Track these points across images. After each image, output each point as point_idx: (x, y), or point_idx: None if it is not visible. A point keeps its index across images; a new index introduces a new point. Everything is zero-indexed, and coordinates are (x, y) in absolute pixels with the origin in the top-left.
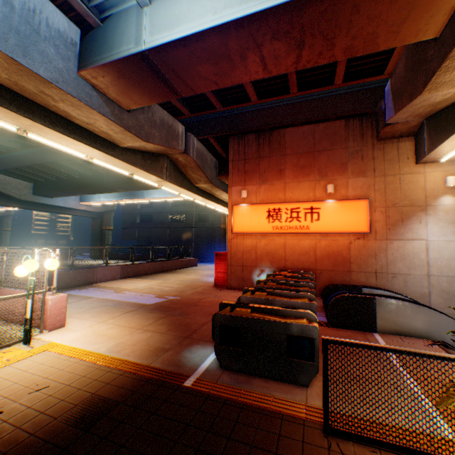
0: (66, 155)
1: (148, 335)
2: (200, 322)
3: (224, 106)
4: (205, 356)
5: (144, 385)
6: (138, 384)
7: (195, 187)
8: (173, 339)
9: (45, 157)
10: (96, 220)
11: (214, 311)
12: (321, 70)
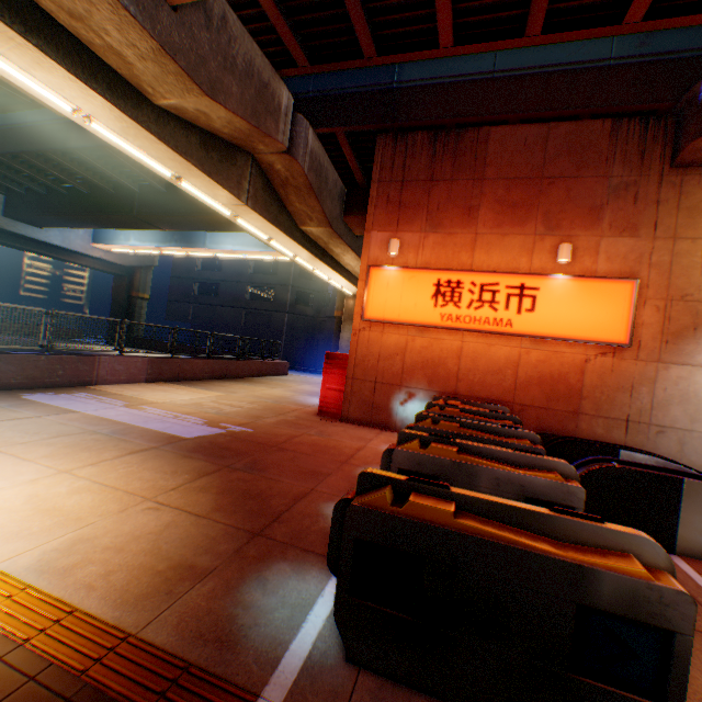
0: (61, 141)
1: (163, 519)
2: (291, 492)
3: (380, 54)
4: (301, 607)
5: None
6: None
7: (300, 231)
8: (222, 538)
9: (21, 141)
10: (121, 280)
11: (320, 467)
12: None
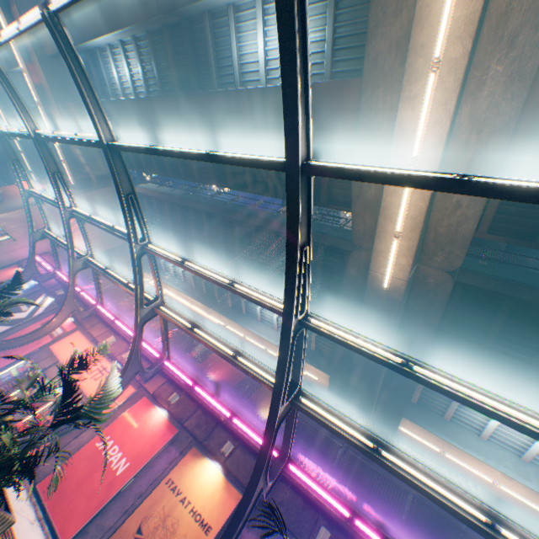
0: None
1: None
2: None
3: None
4: None
5: None
6: None
7: None
8: None
9: None
10: None
11: None
12: None
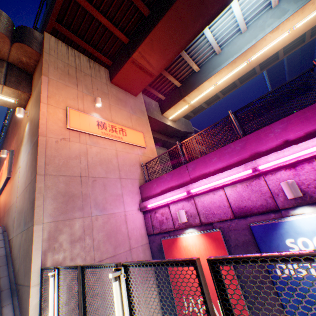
0: None
1: None
2: None
3: None
4: None
5: None
6: None
7: None
8: None
9: None
10: None
11: None
12: None
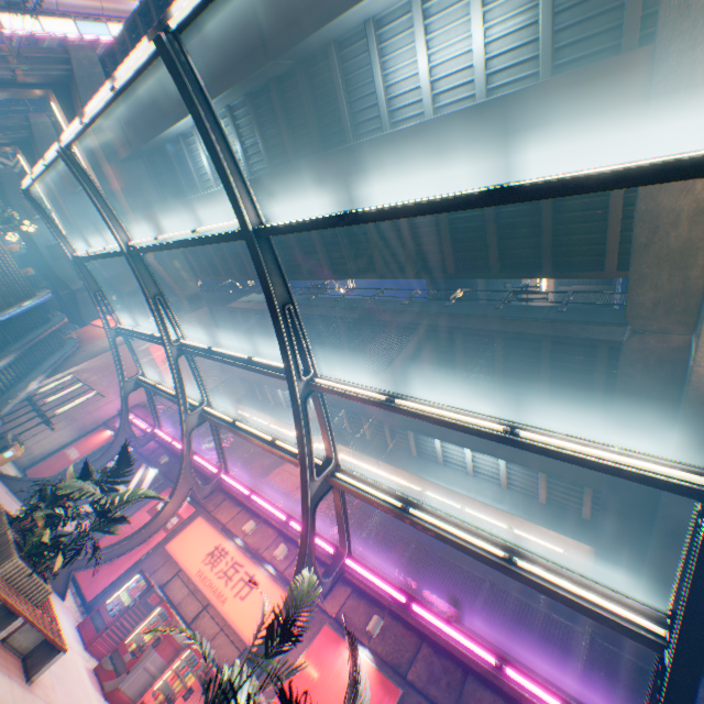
0: None
1: None
2: None
3: None
4: None
5: None
6: None
7: None
8: None
9: None
10: None
11: None
12: None
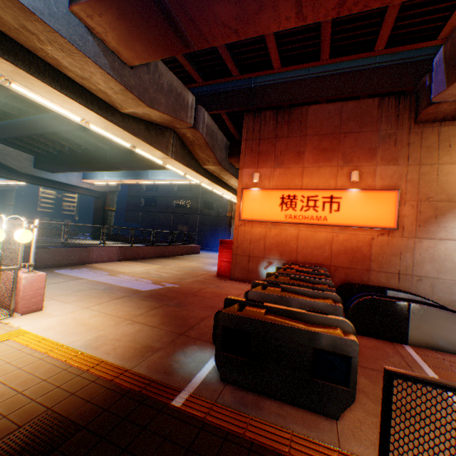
0: (67, 126)
1: (136, 328)
2: (199, 316)
3: (241, 73)
4: (202, 362)
5: (119, 401)
6: (111, 398)
7: (203, 168)
8: (165, 336)
9: (45, 127)
10: (99, 200)
11: (215, 304)
12: (361, 31)
